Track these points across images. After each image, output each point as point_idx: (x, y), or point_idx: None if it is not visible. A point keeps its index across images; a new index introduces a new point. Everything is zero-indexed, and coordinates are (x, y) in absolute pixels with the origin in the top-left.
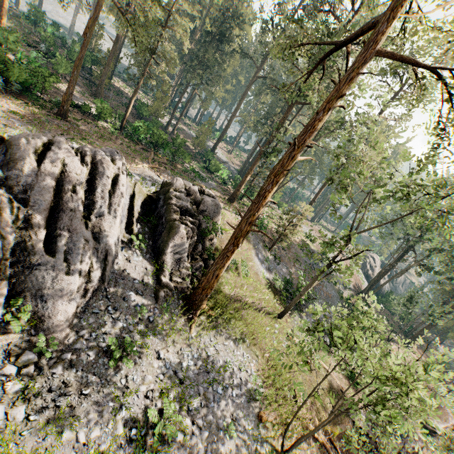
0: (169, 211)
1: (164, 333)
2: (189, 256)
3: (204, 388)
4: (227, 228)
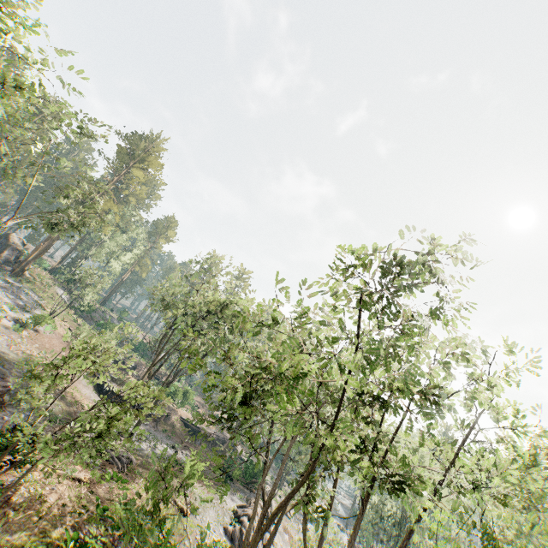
0: (8, 241)
1: (0, 272)
2: (15, 260)
3: (17, 287)
4: (40, 269)
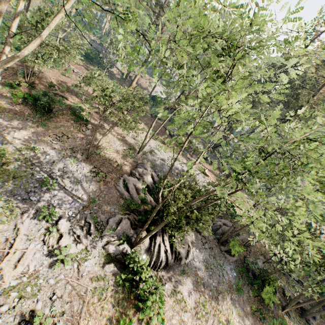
0: None
1: None
2: None
3: None
4: None
